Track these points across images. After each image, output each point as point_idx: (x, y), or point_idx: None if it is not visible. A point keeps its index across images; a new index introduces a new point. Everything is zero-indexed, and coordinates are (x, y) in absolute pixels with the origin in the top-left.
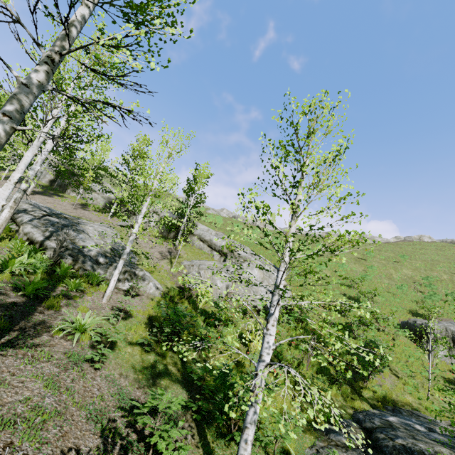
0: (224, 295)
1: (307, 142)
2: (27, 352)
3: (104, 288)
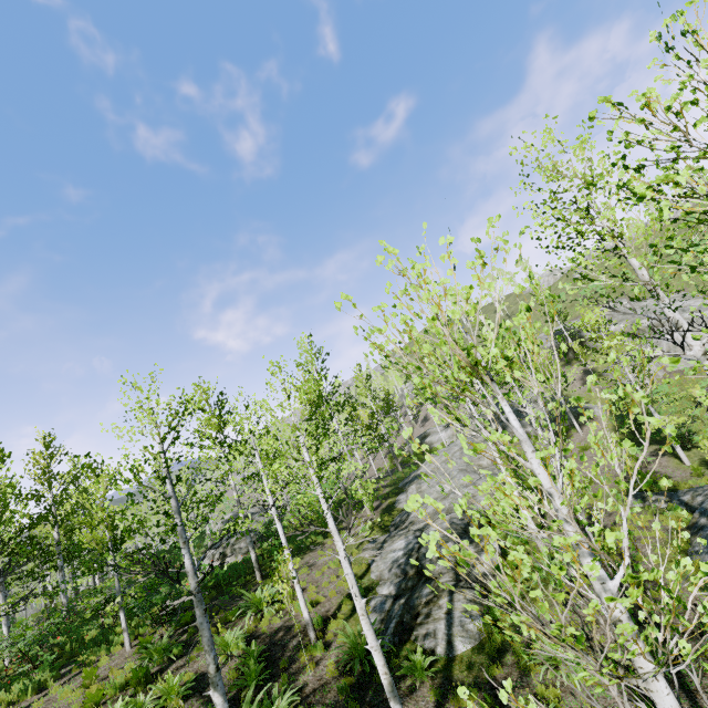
0: (660, 374)
1: (595, 338)
2: (579, 463)
3: (575, 430)
